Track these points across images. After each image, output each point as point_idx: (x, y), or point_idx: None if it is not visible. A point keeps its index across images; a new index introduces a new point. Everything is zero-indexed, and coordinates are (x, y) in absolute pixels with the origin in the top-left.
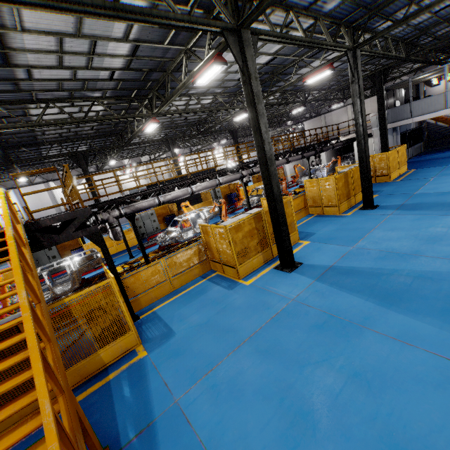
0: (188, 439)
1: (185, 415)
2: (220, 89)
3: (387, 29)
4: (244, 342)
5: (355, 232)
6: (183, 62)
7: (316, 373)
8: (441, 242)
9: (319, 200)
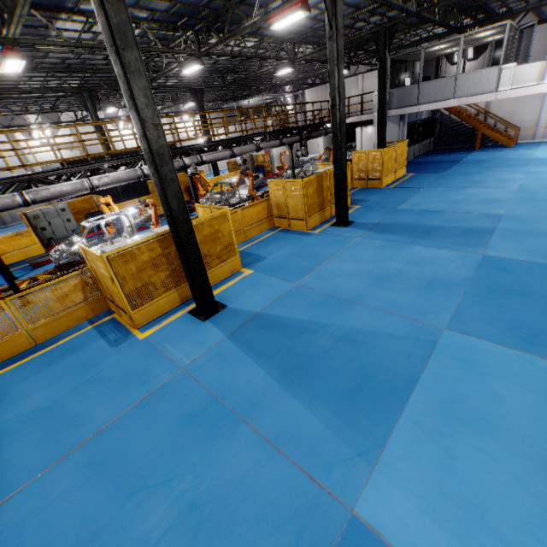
0: None
1: None
2: (144, 13)
3: None
4: (79, 447)
5: (310, 260)
6: None
7: (142, 507)
8: (391, 284)
9: (285, 210)
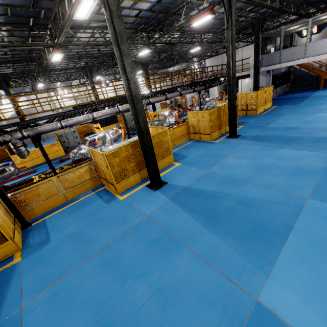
0: None
1: (22, 321)
2: None
3: None
4: (95, 254)
5: (215, 157)
6: None
7: (133, 287)
8: (268, 171)
9: (198, 129)
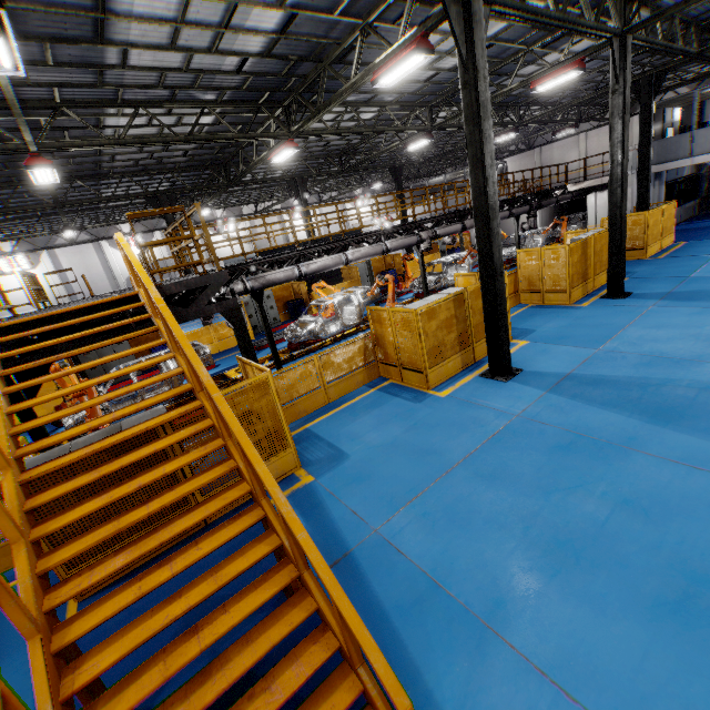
0: (406, 569)
1: (394, 545)
2: (392, 96)
3: (683, 4)
4: (456, 466)
5: (599, 329)
6: (357, 47)
7: (568, 500)
8: None
9: (539, 282)
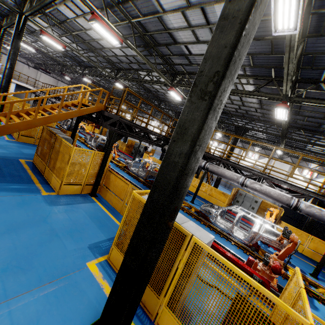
0: None
1: None
2: None
3: None
4: None
5: None
6: None
7: None
8: None
9: None
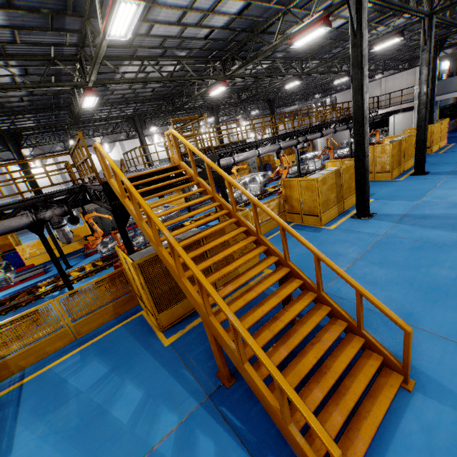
0: (349, 305)
1: (337, 295)
2: (282, 54)
3: None
4: (356, 260)
5: (415, 191)
6: (279, 23)
7: (430, 270)
8: None
9: (372, 167)
